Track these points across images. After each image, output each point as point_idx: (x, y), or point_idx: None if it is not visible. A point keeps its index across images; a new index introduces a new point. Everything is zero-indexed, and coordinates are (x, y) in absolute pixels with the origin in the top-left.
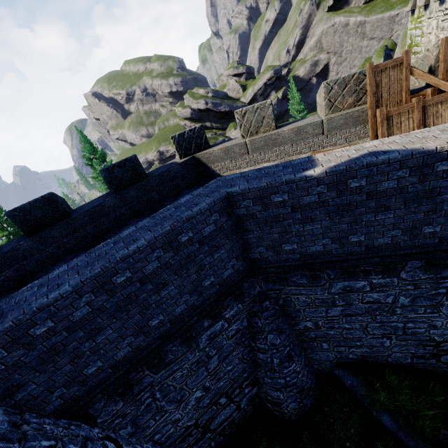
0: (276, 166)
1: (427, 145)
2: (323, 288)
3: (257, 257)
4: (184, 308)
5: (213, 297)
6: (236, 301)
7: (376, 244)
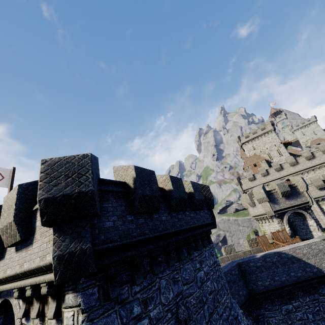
0: (247, 257)
1: (277, 250)
2: (278, 311)
3: (251, 289)
4: (237, 300)
5: (243, 301)
6: (249, 315)
7: (283, 280)
